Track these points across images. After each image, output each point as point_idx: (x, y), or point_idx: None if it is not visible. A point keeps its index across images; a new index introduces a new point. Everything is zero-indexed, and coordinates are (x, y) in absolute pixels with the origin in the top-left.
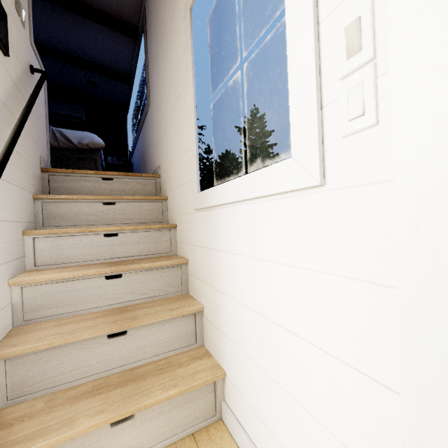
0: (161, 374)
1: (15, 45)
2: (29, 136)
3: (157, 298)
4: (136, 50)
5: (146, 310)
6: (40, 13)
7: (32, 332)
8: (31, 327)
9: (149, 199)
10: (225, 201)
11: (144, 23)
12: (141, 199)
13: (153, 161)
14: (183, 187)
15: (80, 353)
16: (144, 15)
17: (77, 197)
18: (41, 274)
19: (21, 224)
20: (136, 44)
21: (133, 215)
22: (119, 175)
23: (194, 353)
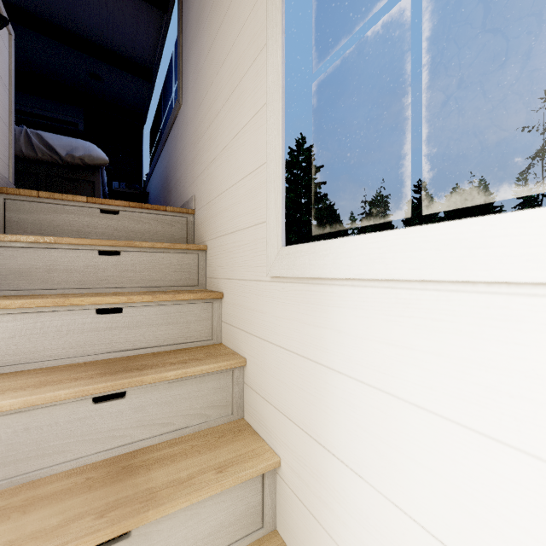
0: None
1: None
2: None
3: (190, 431)
4: (162, 30)
5: (171, 469)
6: None
7: None
8: None
9: (177, 249)
10: (369, 273)
11: None
12: (164, 247)
13: (183, 189)
14: (241, 232)
15: None
16: None
17: (51, 240)
18: None
19: None
20: (163, 20)
21: (149, 273)
22: (129, 206)
23: None
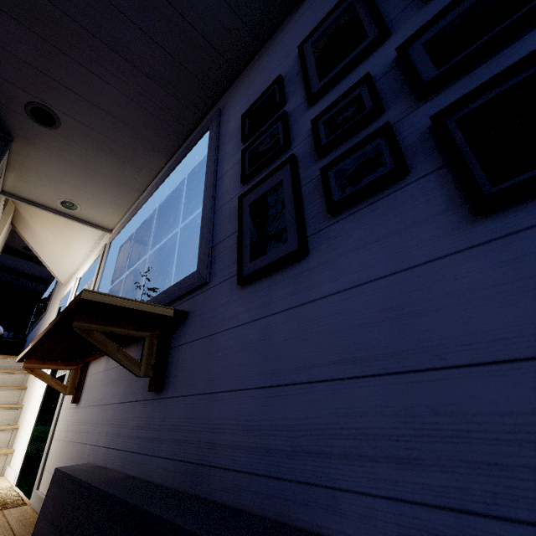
0: None
1: None
2: None
3: None
4: None
5: None
6: None
7: None
8: None
9: (17, 372)
10: None
11: None
12: (12, 372)
13: None
14: None
15: None
16: None
17: None
18: None
19: None
20: None
21: (2, 381)
22: (4, 357)
23: (4, 449)
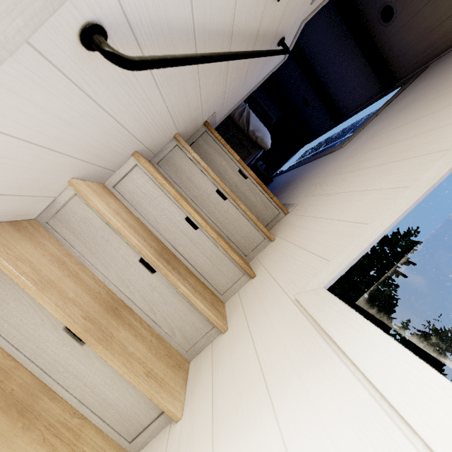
0: (47, 449)
1: (291, 4)
2: (223, 87)
3: (158, 331)
4: (373, 99)
5: (130, 338)
6: (324, 24)
7: (32, 241)
8: (40, 235)
9: (256, 225)
10: (378, 380)
11: (413, 78)
12: (250, 217)
13: (294, 195)
14: (304, 251)
15: (27, 312)
16: (420, 72)
17: (204, 165)
18: (101, 199)
19: (140, 144)
20: (378, 94)
21: (229, 223)
22: (255, 179)
23: None
